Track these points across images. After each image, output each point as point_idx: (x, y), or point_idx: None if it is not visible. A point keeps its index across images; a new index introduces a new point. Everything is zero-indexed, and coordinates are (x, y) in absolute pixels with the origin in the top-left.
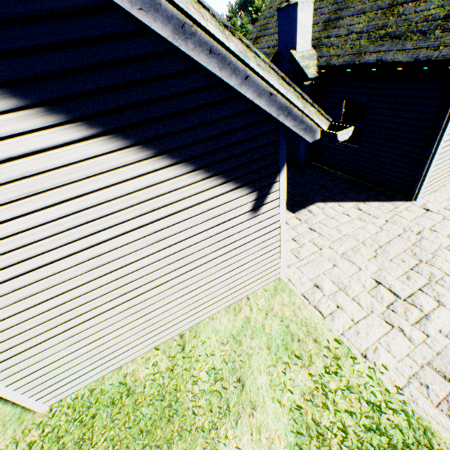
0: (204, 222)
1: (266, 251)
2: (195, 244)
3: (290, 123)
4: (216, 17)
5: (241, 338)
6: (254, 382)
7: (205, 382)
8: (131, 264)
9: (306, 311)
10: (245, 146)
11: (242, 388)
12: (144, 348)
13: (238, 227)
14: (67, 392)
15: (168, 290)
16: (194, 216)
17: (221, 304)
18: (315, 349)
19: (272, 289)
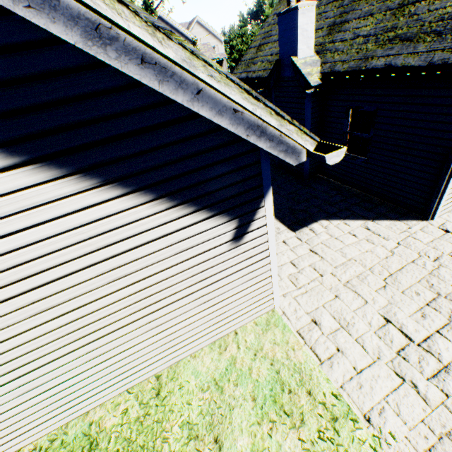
0: (175, 255)
1: (255, 282)
2: (166, 279)
3: (265, 144)
4: (141, 15)
5: (224, 384)
6: (233, 445)
7: (177, 440)
8: (87, 305)
9: (301, 353)
10: (218, 169)
11: (218, 451)
12: (114, 391)
13: (218, 258)
14: (25, 442)
15: (137, 329)
16: (160, 249)
17: (204, 340)
18: (308, 405)
19: (264, 323)
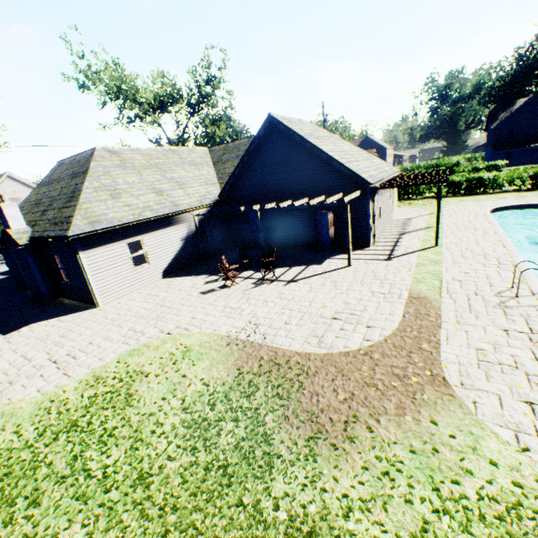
0: None
1: None
2: None
3: None
4: None
5: None
6: None
7: None
8: None
9: None
10: None
11: None
12: None
13: None
14: None
15: None
16: None
17: None
18: None
19: None
